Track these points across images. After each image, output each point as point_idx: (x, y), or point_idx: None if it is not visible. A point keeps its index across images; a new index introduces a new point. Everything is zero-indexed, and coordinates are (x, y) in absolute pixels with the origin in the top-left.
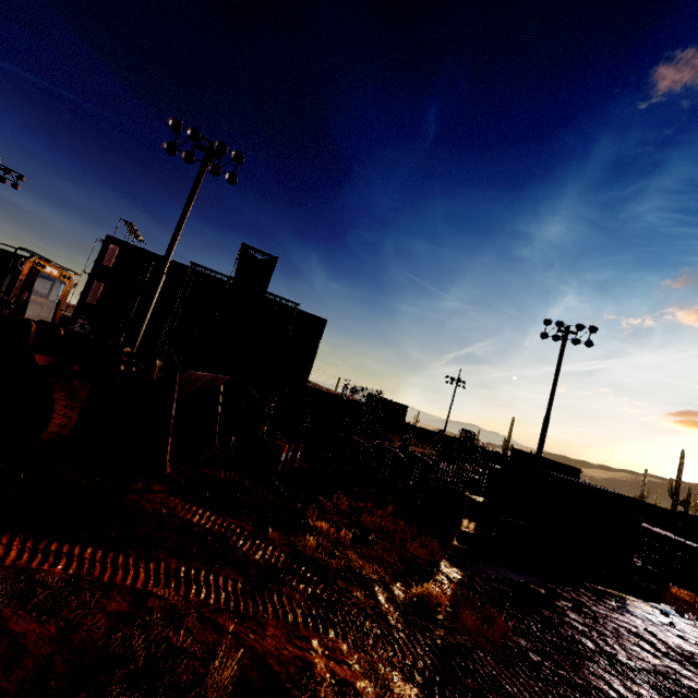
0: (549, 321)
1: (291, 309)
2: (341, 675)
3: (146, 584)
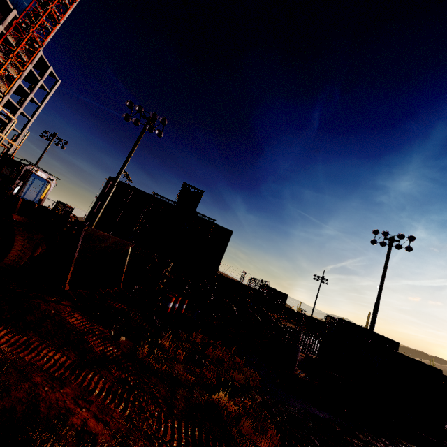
0: (377, 231)
1: (210, 223)
2: (91, 428)
3: (2, 344)
